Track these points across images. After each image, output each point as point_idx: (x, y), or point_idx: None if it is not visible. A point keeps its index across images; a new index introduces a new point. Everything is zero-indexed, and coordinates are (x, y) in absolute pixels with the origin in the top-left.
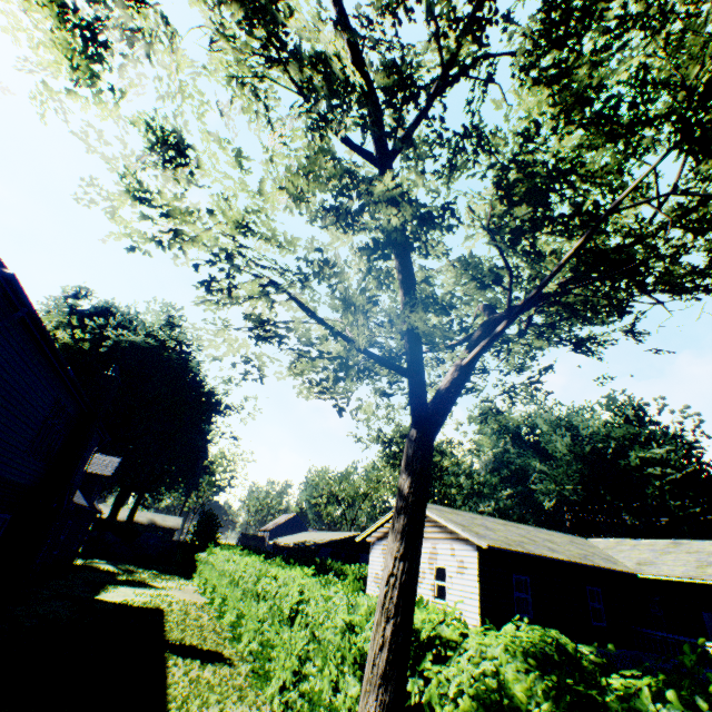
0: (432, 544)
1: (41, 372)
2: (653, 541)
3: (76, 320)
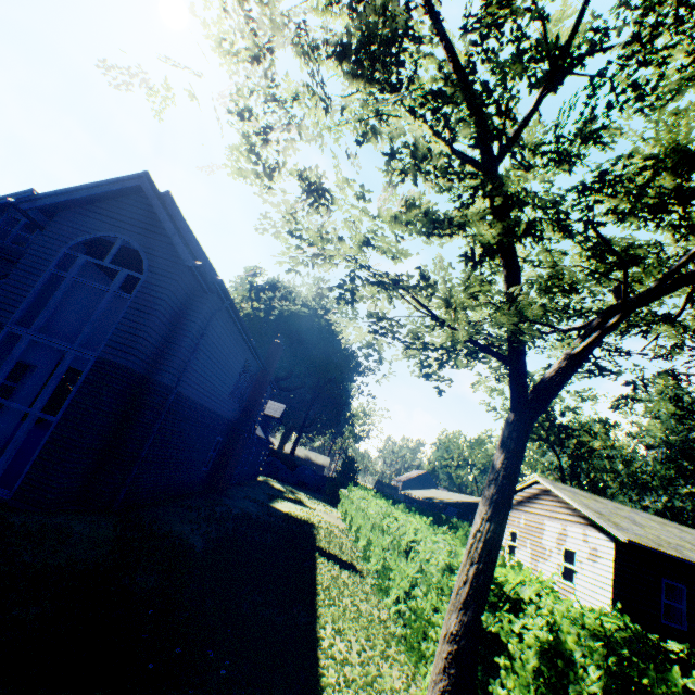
0: (561, 525)
1: (237, 342)
2: None
3: (254, 295)
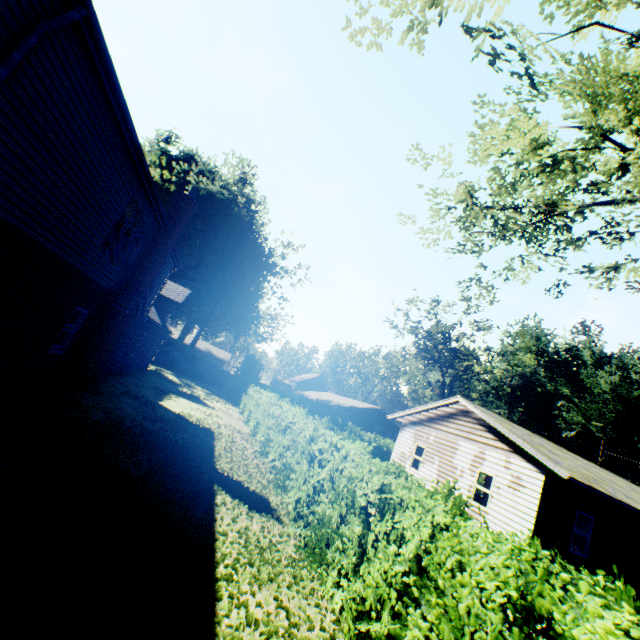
0: (479, 448)
1: (114, 152)
2: None
3: (165, 162)
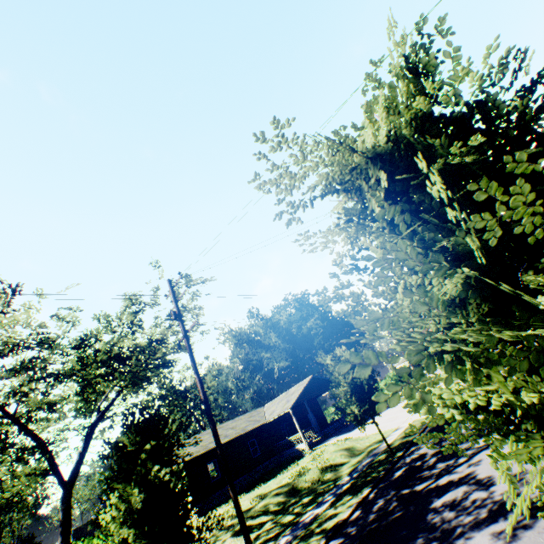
0: None
1: None
2: (282, 395)
3: None
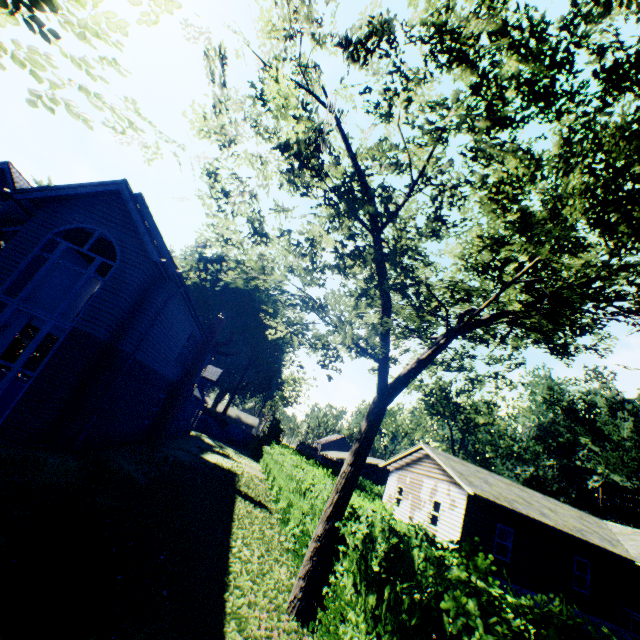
0: (434, 482)
1: (186, 317)
2: None
3: (202, 266)
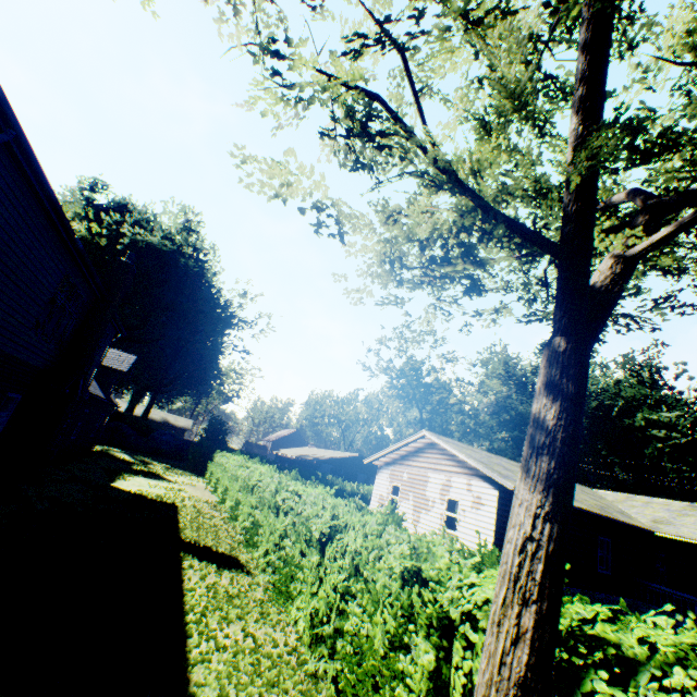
0: (446, 477)
1: (44, 236)
2: (668, 501)
3: (92, 213)
